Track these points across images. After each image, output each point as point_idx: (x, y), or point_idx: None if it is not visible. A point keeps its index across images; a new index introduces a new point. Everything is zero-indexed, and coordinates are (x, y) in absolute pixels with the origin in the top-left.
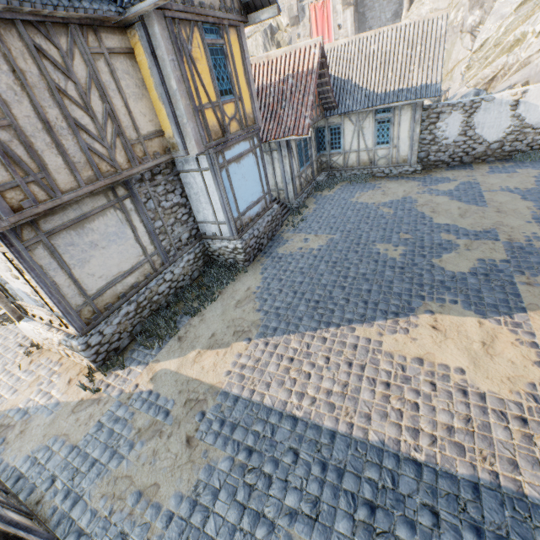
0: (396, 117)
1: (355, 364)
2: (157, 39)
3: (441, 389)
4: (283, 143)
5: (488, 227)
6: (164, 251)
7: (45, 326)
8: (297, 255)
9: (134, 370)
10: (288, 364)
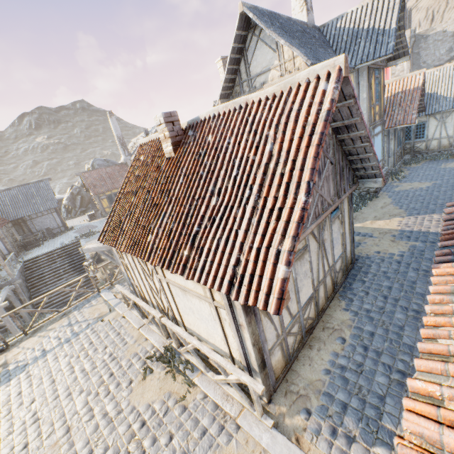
0: None
1: None
2: (362, 77)
3: None
4: (391, 131)
5: None
6: None
7: None
8: (411, 190)
9: None
10: (437, 222)
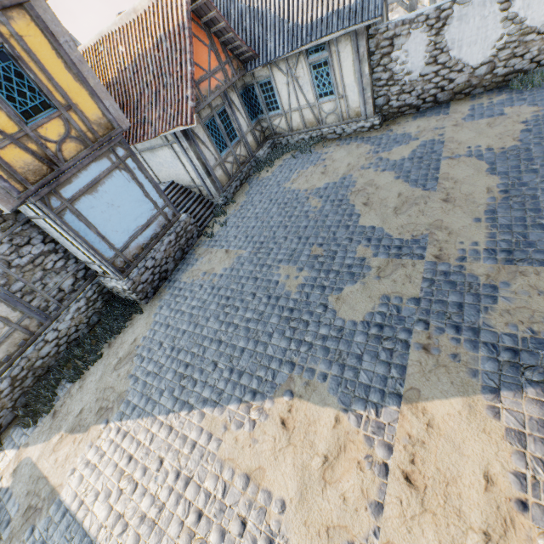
0: (334, 56)
1: (182, 477)
2: None
3: (249, 534)
4: (179, 133)
5: (420, 232)
6: (39, 310)
7: None
8: (197, 285)
9: (7, 456)
10: (125, 466)
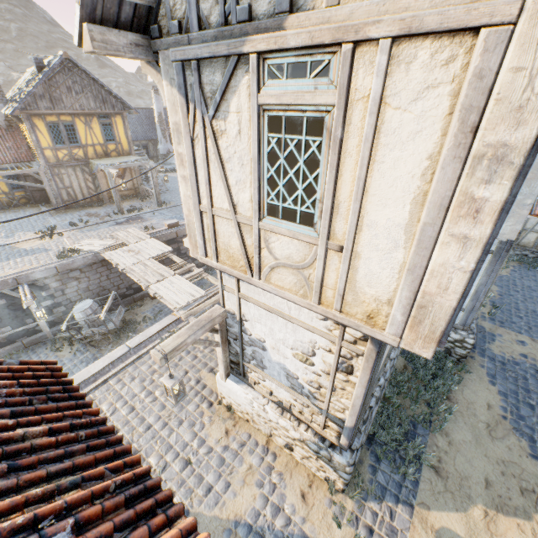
0: None
1: None
2: None
3: None
4: None
5: None
6: None
7: (270, 402)
8: (527, 366)
9: (397, 512)
10: None
